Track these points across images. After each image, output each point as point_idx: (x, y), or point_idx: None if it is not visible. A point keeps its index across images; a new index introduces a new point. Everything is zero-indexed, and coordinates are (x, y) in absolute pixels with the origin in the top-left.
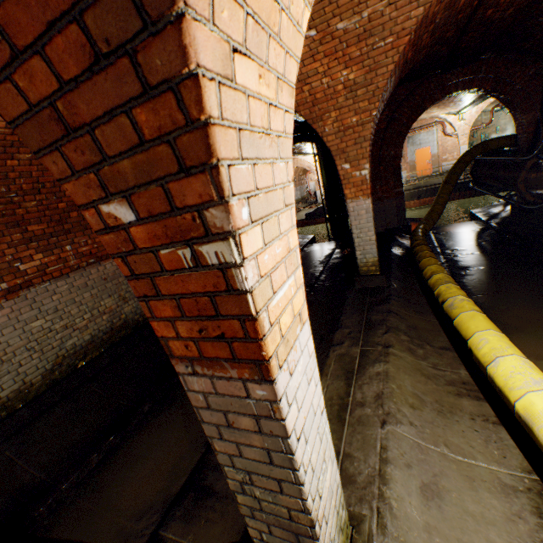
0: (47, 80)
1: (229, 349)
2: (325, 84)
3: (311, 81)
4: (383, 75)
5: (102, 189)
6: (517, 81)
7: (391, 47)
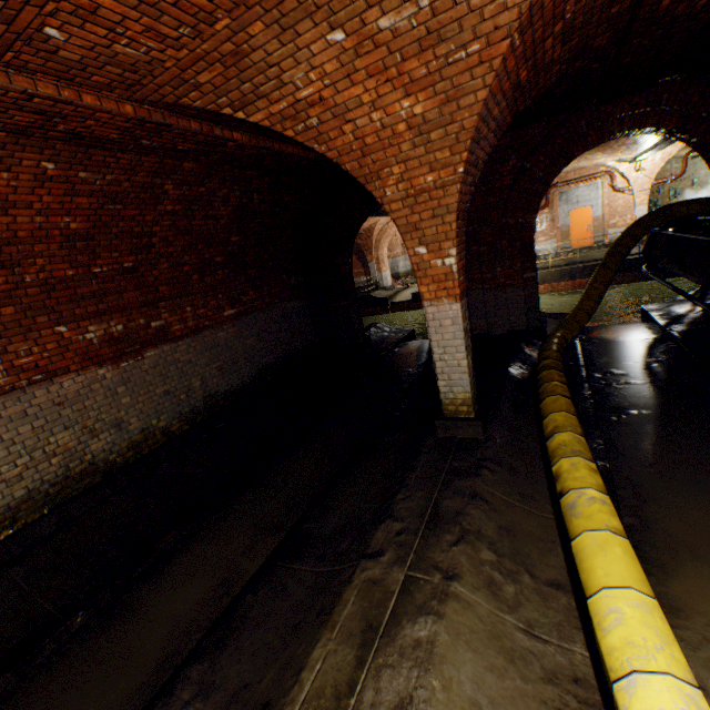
0: None
1: None
2: (377, 121)
3: (355, 117)
4: (471, 108)
5: None
6: None
7: (479, 59)
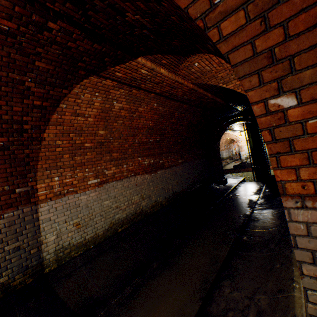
0: (276, 38)
1: None
2: None
3: None
4: None
5: (276, 90)
6: None
7: None
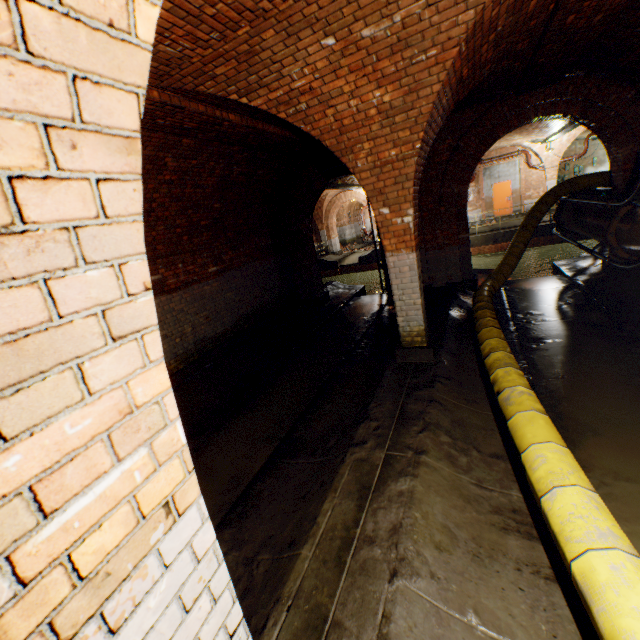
0: None
1: None
2: (354, 107)
3: (336, 103)
4: (428, 98)
5: None
6: (611, 106)
7: (435, 61)
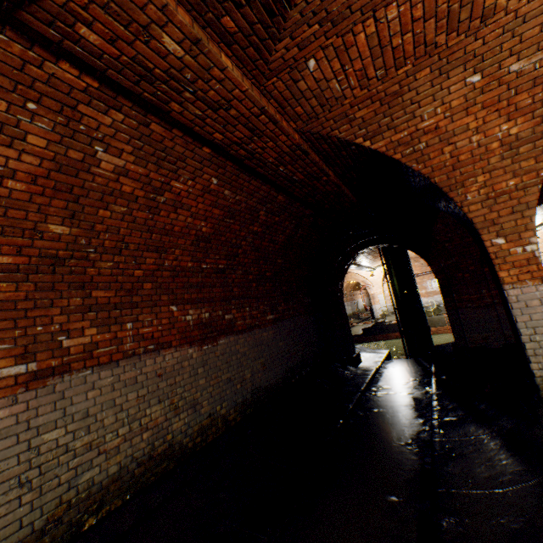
0: None
1: None
2: (474, 142)
3: (456, 140)
4: None
5: None
6: None
7: None
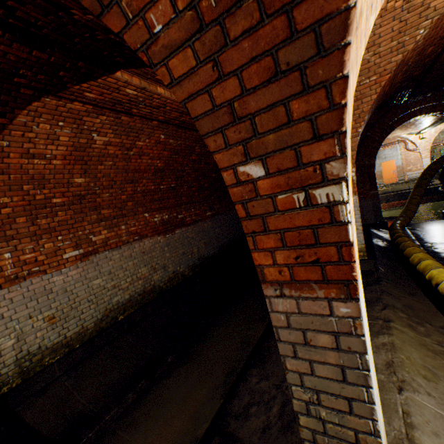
0: (233, 90)
1: (320, 272)
2: None
3: None
4: (367, 102)
5: (243, 156)
6: None
7: (374, 82)
